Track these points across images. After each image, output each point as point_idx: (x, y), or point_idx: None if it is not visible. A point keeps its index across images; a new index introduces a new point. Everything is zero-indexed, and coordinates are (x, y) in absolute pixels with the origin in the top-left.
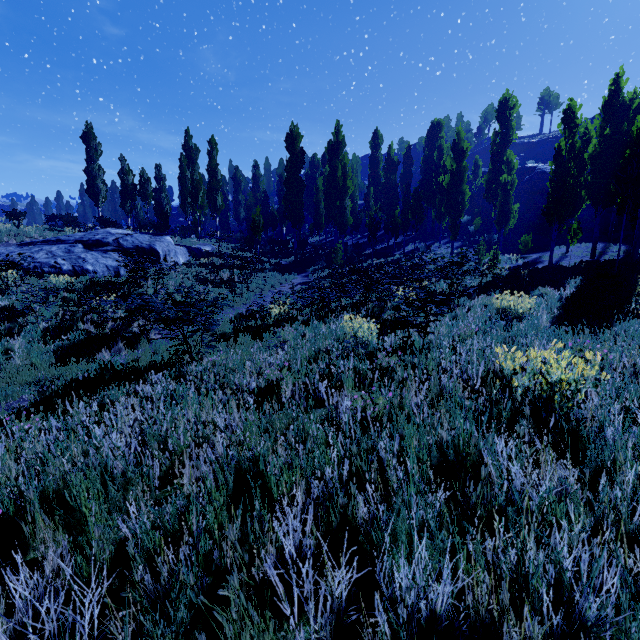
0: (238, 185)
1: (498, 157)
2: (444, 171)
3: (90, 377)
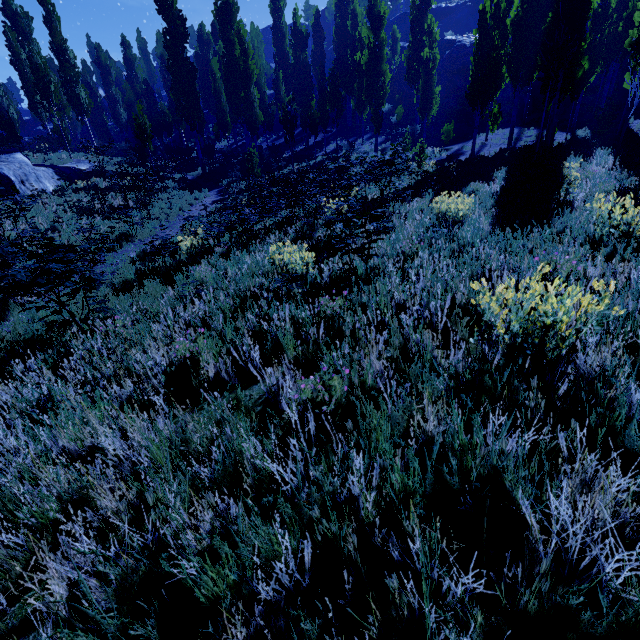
0: (106, 73)
1: (418, 25)
2: (361, 46)
3: None
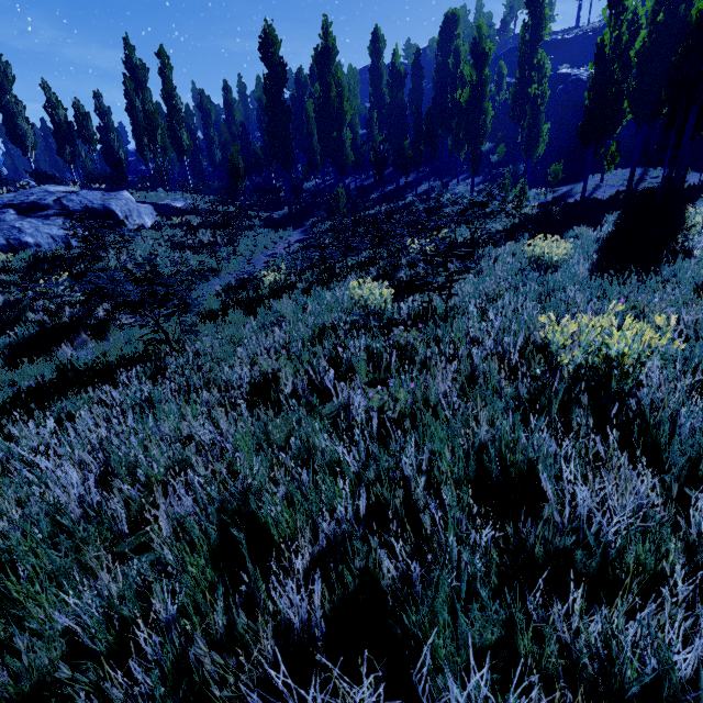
0: (207, 117)
1: (527, 61)
2: (462, 84)
3: (45, 383)
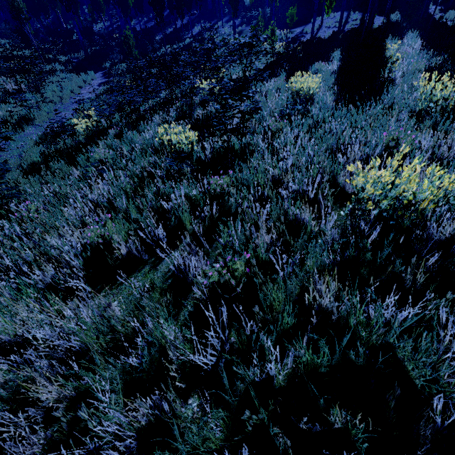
0: None
1: None
2: None
3: None
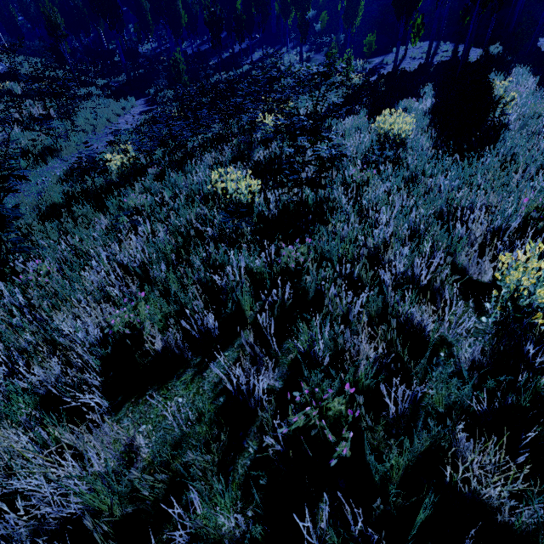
0: None
1: None
2: None
3: None
